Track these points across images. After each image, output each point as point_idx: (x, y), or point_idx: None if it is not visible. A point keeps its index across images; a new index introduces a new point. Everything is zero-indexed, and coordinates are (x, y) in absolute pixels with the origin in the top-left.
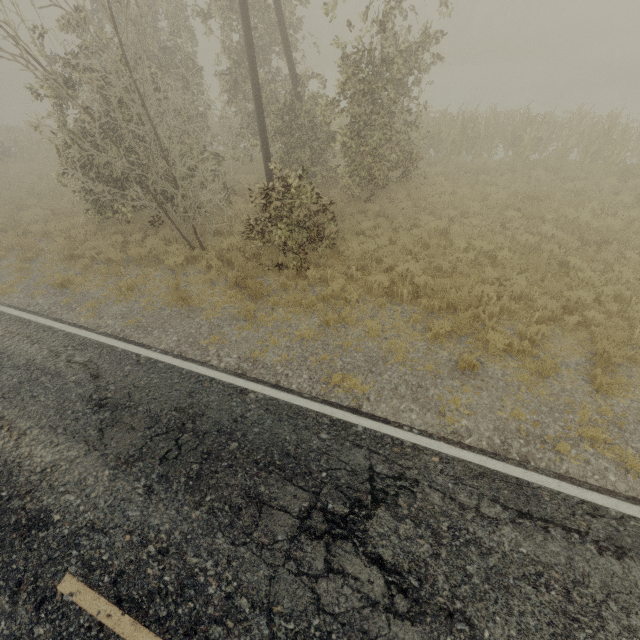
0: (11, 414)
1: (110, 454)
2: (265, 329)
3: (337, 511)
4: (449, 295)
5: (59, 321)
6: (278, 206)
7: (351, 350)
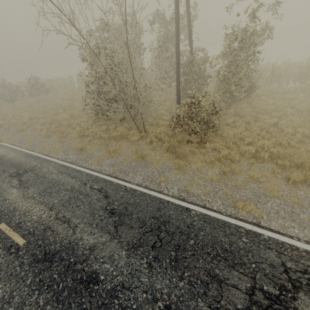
0: (68, 215)
1: (123, 241)
2: (188, 174)
3: (271, 292)
4: (294, 159)
5: (82, 167)
6: (194, 111)
7: (242, 188)
